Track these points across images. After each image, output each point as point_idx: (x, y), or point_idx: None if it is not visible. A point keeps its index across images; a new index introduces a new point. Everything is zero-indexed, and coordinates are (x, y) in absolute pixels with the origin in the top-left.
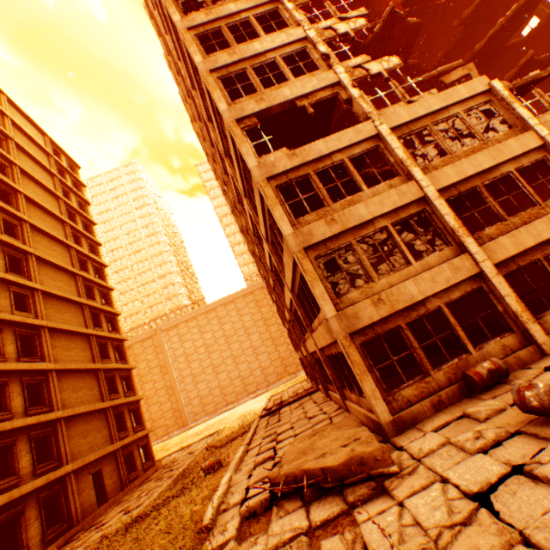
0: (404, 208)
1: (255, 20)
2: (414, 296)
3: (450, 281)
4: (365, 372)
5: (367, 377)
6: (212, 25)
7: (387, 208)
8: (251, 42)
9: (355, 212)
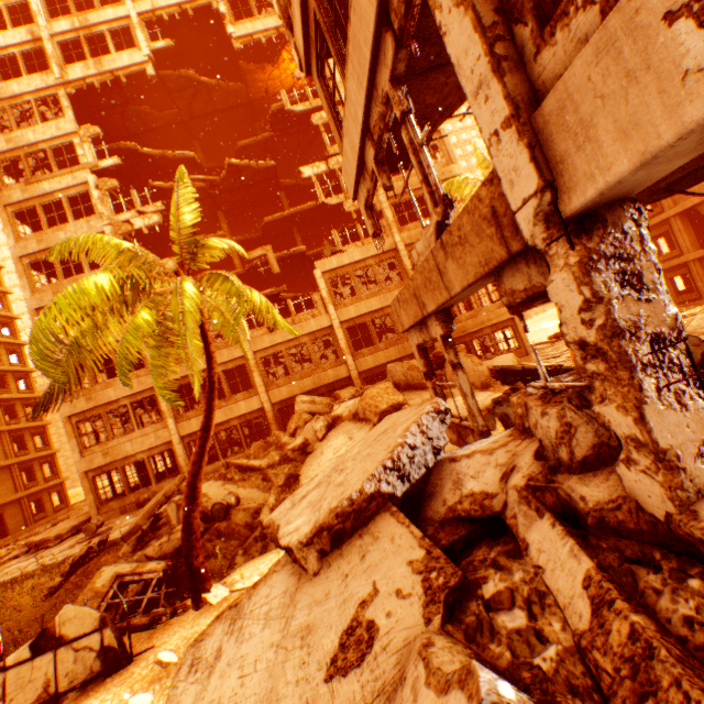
0: (142, 392)
1: (69, 200)
2: (130, 452)
3: (153, 444)
4: (90, 493)
5: (90, 495)
6: (29, 202)
7: (129, 393)
8: (60, 228)
9: (107, 394)
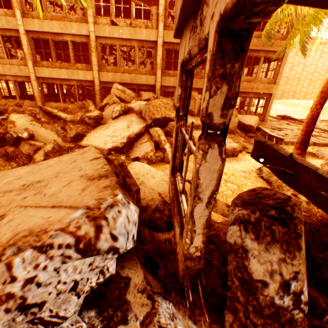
0: (10, 31)
1: None
2: (1, 72)
3: (17, 74)
4: None
5: None
6: None
7: None
8: None
9: None
